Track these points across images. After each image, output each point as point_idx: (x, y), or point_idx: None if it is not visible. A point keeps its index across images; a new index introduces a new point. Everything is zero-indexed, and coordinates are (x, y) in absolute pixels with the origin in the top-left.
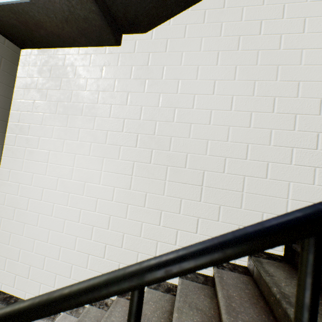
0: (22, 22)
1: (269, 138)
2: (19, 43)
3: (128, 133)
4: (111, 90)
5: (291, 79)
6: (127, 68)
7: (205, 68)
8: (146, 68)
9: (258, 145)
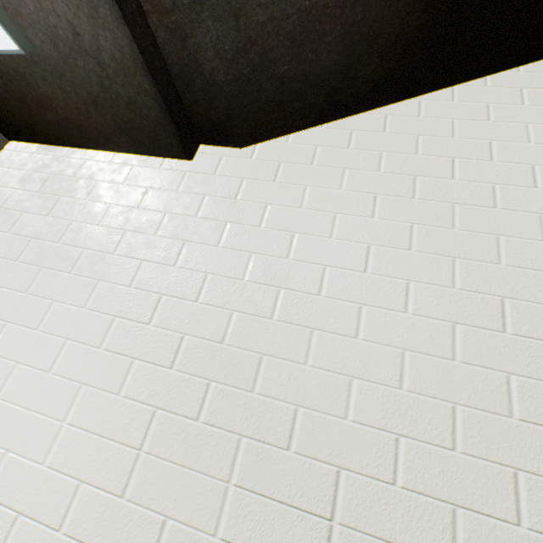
0: (15, 93)
1: (507, 395)
2: (7, 129)
3: (161, 328)
4: (151, 231)
5: (531, 266)
6: (194, 197)
7: (348, 218)
8: (232, 202)
9: (480, 412)
